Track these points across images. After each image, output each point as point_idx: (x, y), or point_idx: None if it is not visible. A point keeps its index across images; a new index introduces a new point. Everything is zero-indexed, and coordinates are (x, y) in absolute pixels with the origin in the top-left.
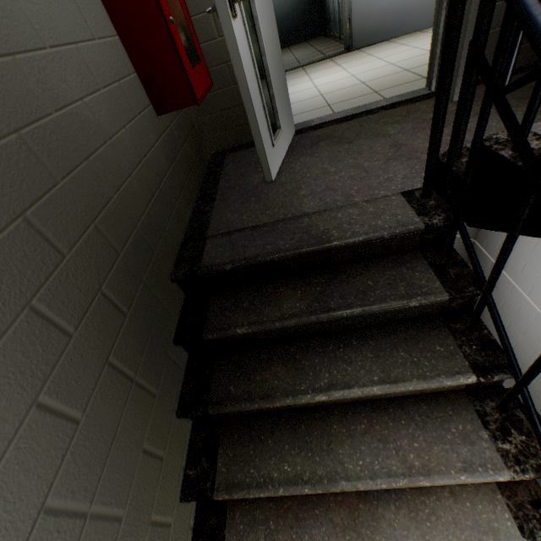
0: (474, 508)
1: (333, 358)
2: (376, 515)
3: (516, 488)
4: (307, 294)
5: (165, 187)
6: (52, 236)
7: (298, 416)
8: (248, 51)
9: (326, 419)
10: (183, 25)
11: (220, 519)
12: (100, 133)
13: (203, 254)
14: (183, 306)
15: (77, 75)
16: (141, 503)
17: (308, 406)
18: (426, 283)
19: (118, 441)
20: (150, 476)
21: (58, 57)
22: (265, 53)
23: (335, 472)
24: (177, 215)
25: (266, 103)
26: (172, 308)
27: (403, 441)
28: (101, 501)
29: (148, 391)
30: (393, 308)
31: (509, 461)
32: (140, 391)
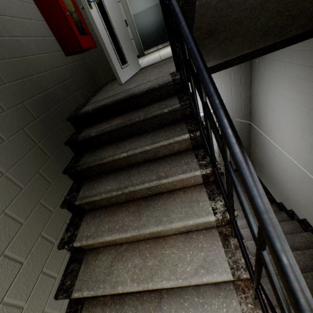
0: (192, 195)
1: (133, 142)
2: (148, 205)
3: (212, 185)
4: (124, 118)
5: (67, 84)
6: (1, 75)
7: (119, 171)
8: (101, 24)
9: (130, 169)
10: (77, 19)
11: (80, 219)
12: (30, 51)
13: (82, 109)
14: (73, 133)
15: (21, 29)
16: (35, 191)
17: (124, 166)
18: (173, 103)
19: (25, 160)
20: (42, 184)
21: (12, 21)
22: (114, 28)
23: (128, 185)
24: (74, 98)
25: (117, 50)
26: (66, 131)
27: (160, 169)
28: (12, 175)
29: (45, 153)
30: (157, 114)
31: (202, 166)
32: (40, 150)
